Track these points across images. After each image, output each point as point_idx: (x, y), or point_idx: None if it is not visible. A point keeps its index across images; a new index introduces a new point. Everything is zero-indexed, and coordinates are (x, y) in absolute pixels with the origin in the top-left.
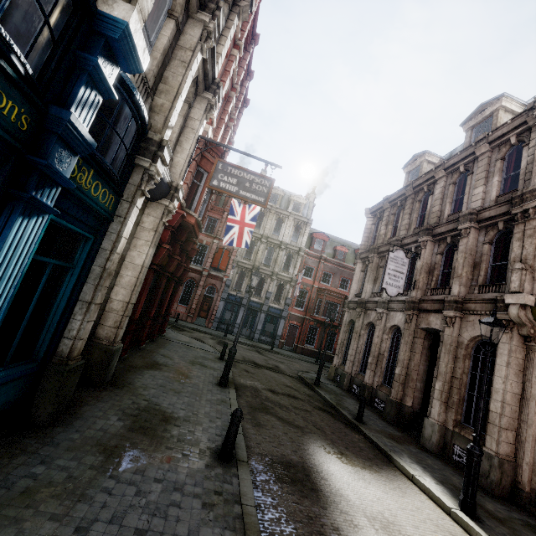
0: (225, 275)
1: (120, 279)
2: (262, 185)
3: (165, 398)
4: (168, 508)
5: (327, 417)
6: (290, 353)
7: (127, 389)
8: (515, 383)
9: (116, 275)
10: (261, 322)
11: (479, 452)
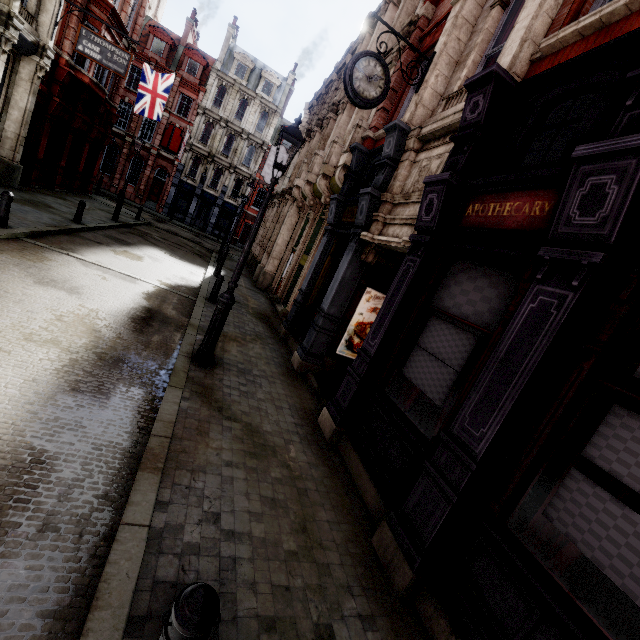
0: (177, 158)
1: (10, 116)
2: (122, 58)
3: (56, 205)
4: (30, 212)
5: (194, 255)
6: (238, 248)
7: (29, 194)
8: (286, 234)
9: (7, 112)
10: (215, 216)
11: (225, 249)
